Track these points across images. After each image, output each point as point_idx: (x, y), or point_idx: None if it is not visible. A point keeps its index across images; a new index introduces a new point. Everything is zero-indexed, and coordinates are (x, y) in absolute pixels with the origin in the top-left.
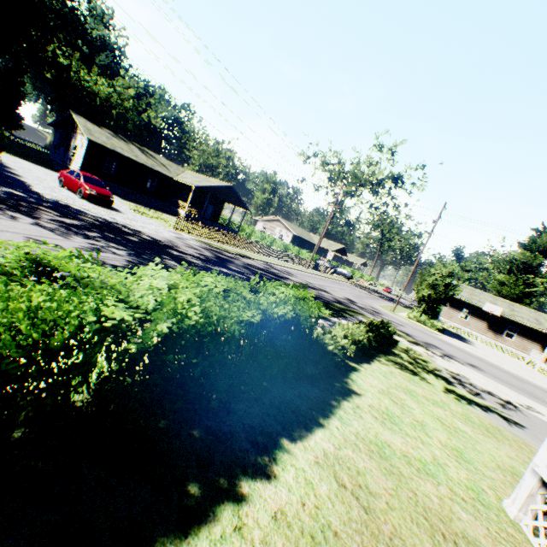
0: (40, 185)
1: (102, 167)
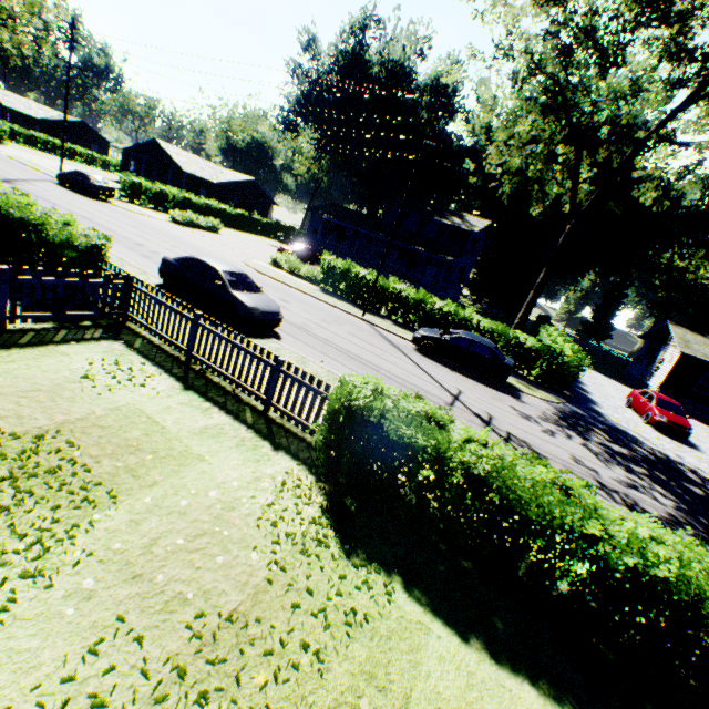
0: (603, 402)
1: (691, 384)
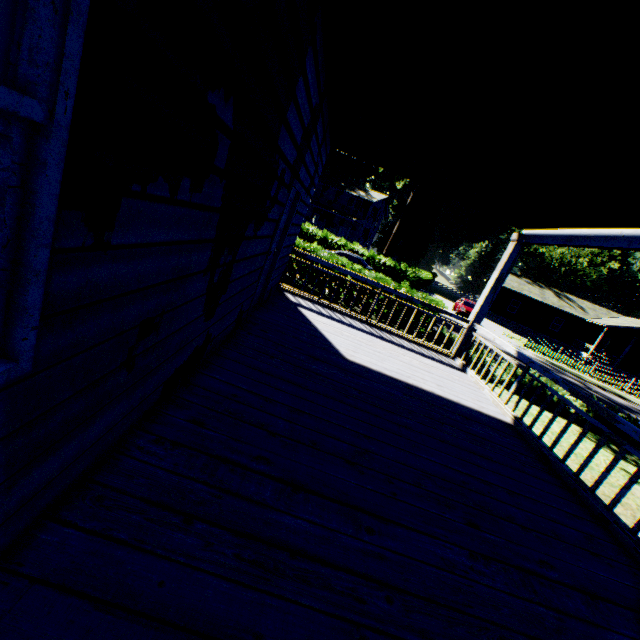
0: None
1: (505, 306)
